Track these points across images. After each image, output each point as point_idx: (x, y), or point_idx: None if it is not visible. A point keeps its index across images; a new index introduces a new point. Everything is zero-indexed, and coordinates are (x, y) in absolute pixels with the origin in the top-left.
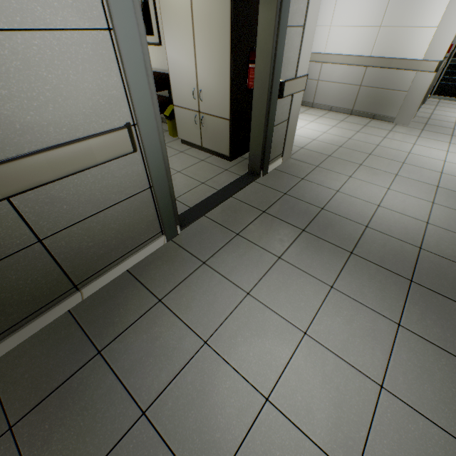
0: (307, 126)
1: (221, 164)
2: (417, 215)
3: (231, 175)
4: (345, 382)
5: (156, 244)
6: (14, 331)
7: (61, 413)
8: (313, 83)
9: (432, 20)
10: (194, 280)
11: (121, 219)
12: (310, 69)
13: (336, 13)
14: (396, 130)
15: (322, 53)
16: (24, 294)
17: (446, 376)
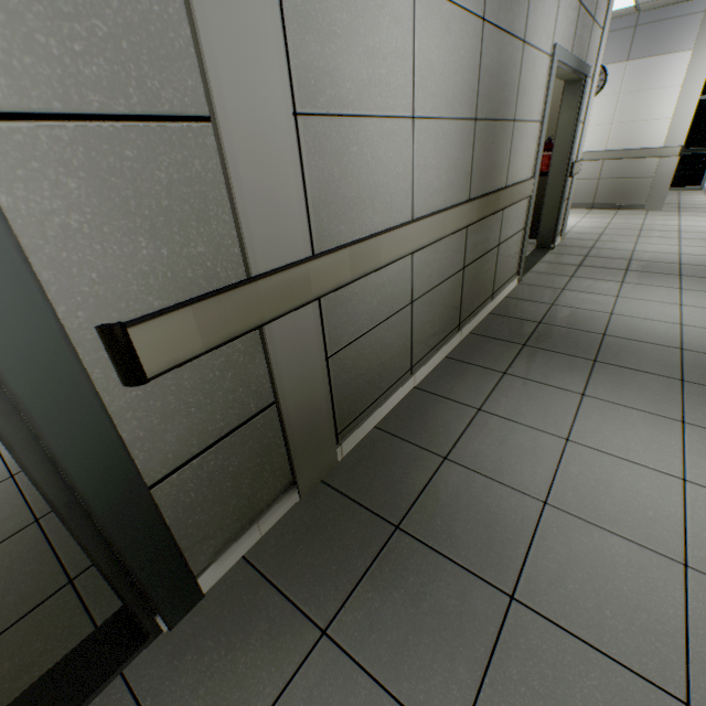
0: None
1: None
2: None
3: None
4: None
5: (514, 283)
6: (476, 314)
7: (549, 339)
8: None
9: (664, 113)
10: (566, 296)
11: (512, 248)
12: None
13: None
14: (651, 214)
15: None
16: (485, 284)
17: None
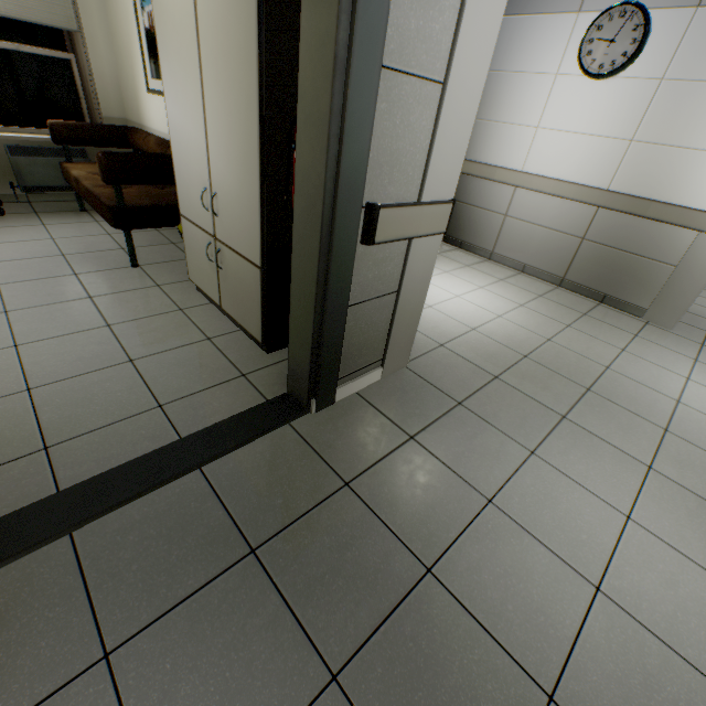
0: (469, 295)
1: (244, 356)
2: None
3: (244, 393)
4: None
5: None
6: None
7: None
8: (496, 219)
9: None
10: None
11: None
12: (493, 194)
13: (550, 107)
14: (648, 336)
15: (517, 171)
16: None
17: None
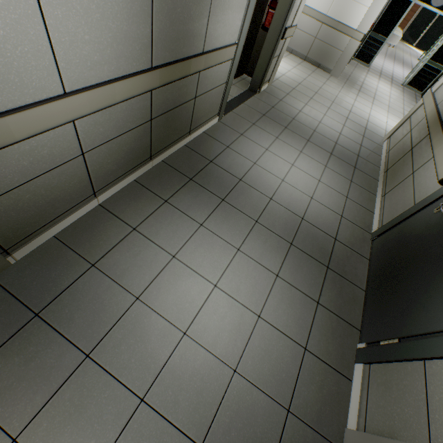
0: None
1: None
2: (336, 130)
3: (238, 89)
4: (308, 179)
5: (214, 121)
6: (171, 147)
7: (208, 177)
8: None
9: (367, 1)
10: (240, 141)
11: (213, 98)
12: None
13: None
14: (331, 80)
15: None
16: (181, 126)
17: (339, 180)
